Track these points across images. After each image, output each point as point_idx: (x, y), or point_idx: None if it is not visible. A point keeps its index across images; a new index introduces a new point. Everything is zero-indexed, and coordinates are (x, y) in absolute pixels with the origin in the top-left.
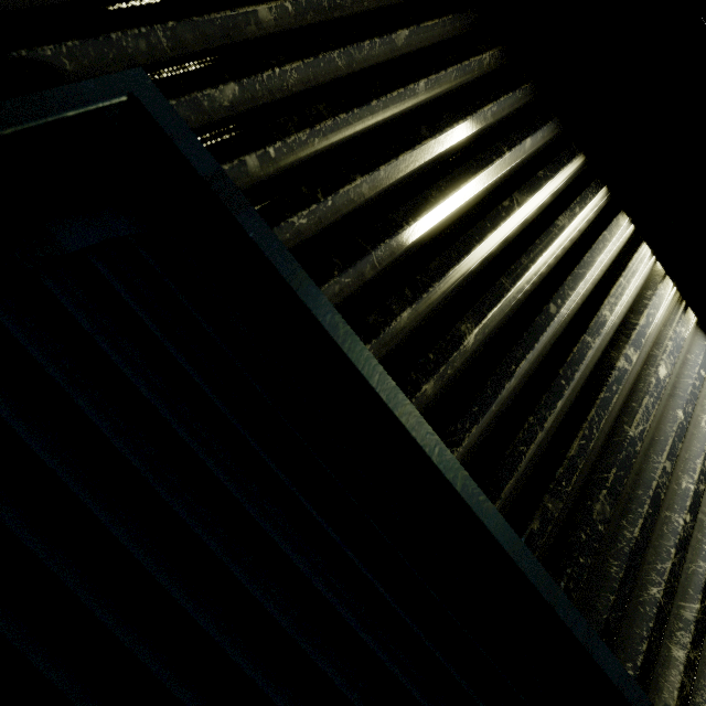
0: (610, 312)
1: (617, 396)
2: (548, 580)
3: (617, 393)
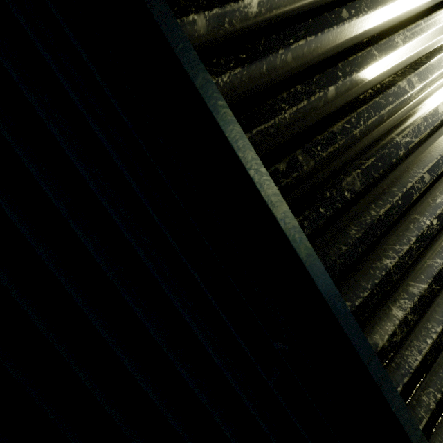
0: (403, 41)
1: (391, 106)
2: (276, 194)
3: (392, 104)
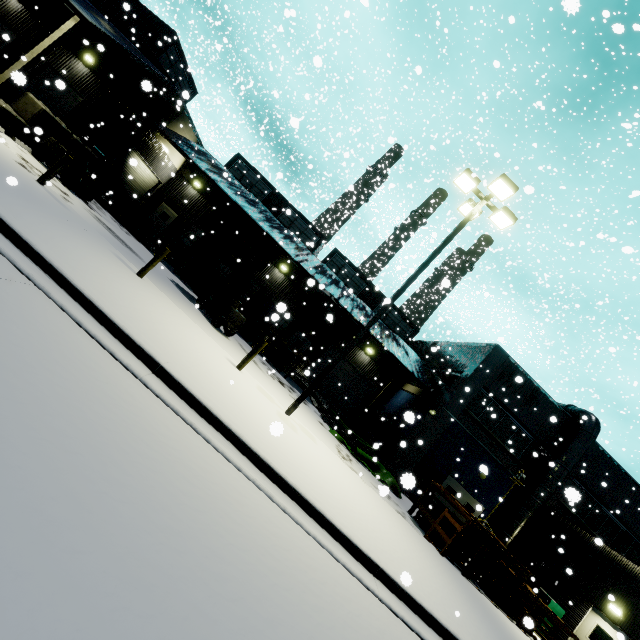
0: (10, 4)
1: (9, 9)
2: None
3: (9, 9)
